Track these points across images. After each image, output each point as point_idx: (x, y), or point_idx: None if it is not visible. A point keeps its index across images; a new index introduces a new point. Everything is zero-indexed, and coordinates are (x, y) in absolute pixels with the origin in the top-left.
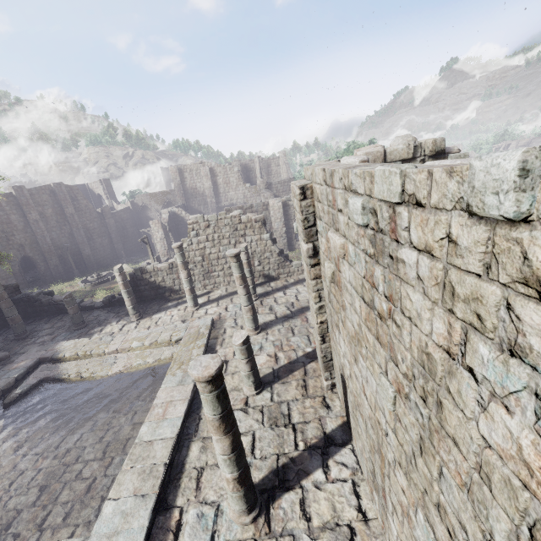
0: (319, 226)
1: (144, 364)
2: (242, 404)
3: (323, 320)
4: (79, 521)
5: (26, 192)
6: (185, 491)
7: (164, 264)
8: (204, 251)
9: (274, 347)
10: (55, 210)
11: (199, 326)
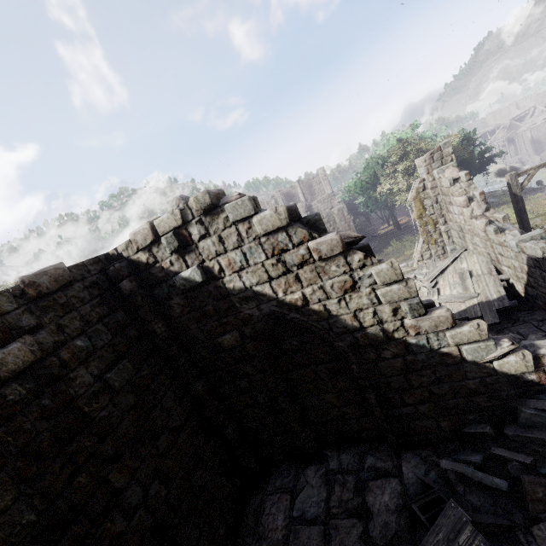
0: None
1: None
2: None
3: None
4: None
5: None
6: None
7: None
8: None
9: None
10: None
11: None
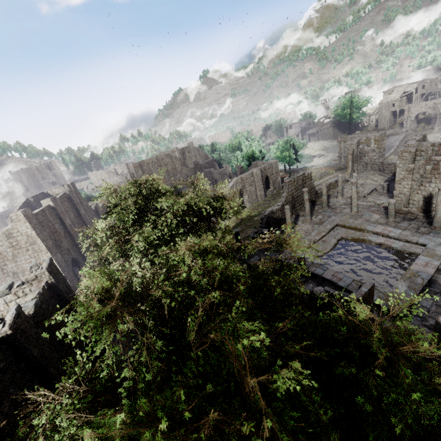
0: (419, 158)
1: (336, 237)
2: (396, 222)
3: (411, 187)
4: (413, 252)
5: (58, 202)
6: (423, 234)
7: (278, 206)
8: (293, 195)
9: (372, 212)
10: (74, 214)
11: (335, 219)
